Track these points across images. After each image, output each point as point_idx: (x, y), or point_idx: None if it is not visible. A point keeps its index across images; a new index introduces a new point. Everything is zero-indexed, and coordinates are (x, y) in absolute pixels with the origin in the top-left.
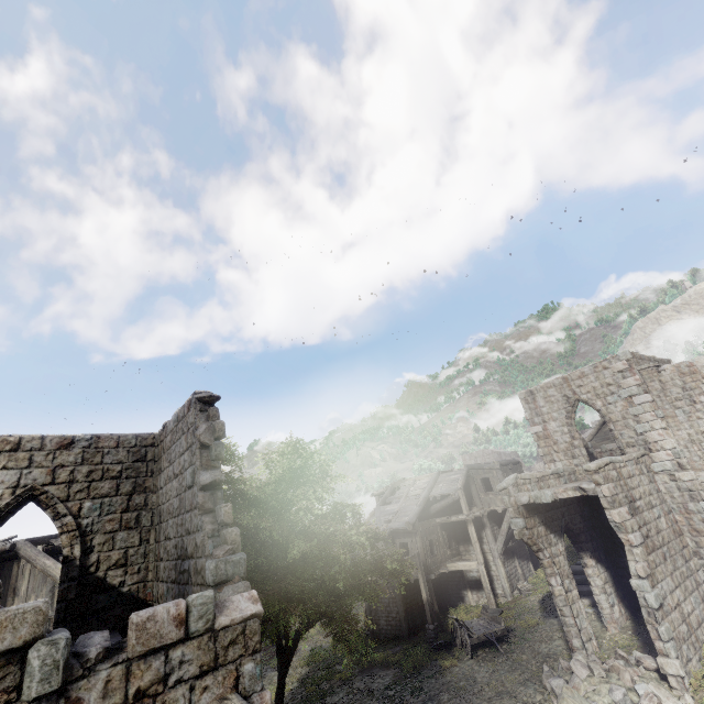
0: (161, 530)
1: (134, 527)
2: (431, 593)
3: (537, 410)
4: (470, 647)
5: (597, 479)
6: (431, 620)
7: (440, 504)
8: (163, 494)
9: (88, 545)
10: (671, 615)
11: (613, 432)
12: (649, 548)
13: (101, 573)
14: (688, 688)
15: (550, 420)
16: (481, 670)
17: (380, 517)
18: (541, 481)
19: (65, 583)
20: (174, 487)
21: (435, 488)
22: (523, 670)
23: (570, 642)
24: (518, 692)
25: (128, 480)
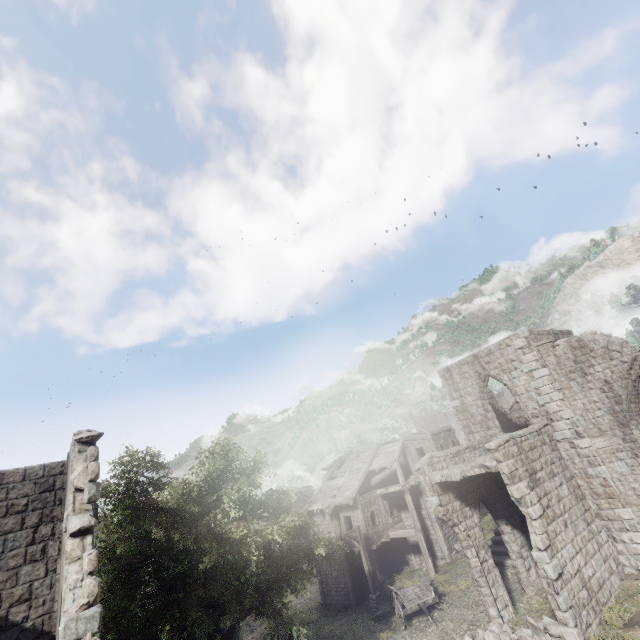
0: (61, 563)
1: (40, 559)
2: (374, 563)
3: (454, 386)
4: (403, 618)
5: (498, 456)
6: (373, 591)
7: (379, 476)
8: None
9: None
10: (571, 583)
11: (519, 405)
12: (549, 518)
13: (3, 612)
14: None
15: (466, 395)
16: None
17: (326, 492)
18: (456, 456)
19: None
20: None
21: (374, 461)
22: (448, 639)
23: (487, 612)
24: None
25: (34, 512)
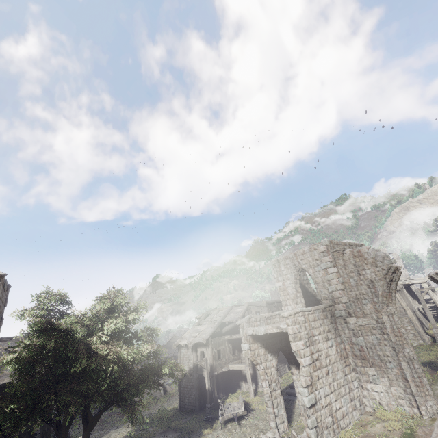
0: None
1: None
2: (214, 384)
3: (280, 272)
4: (220, 422)
5: (288, 322)
6: (209, 402)
7: (228, 327)
8: None
9: None
10: (321, 411)
11: (317, 290)
12: (316, 367)
13: None
14: None
15: (286, 279)
16: (222, 437)
17: (192, 333)
18: (269, 319)
19: None
20: None
21: (227, 317)
22: None
23: (269, 424)
24: None
25: None
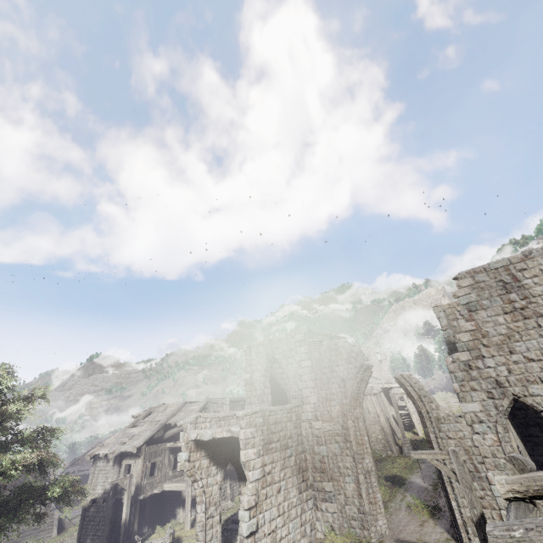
0: None
1: None
2: (136, 512)
3: (250, 362)
4: None
5: (242, 424)
6: (122, 540)
7: (173, 430)
8: None
9: None
10: (261, 541)
11: (287, 386)
12: (266, 483)
13: None
14: None
15: (256, 371)
16: None
17: (119, 439)
18: (223, 420)
19: None
20: None
21: (175, 416)
22: None
23: None
24: None
25: None
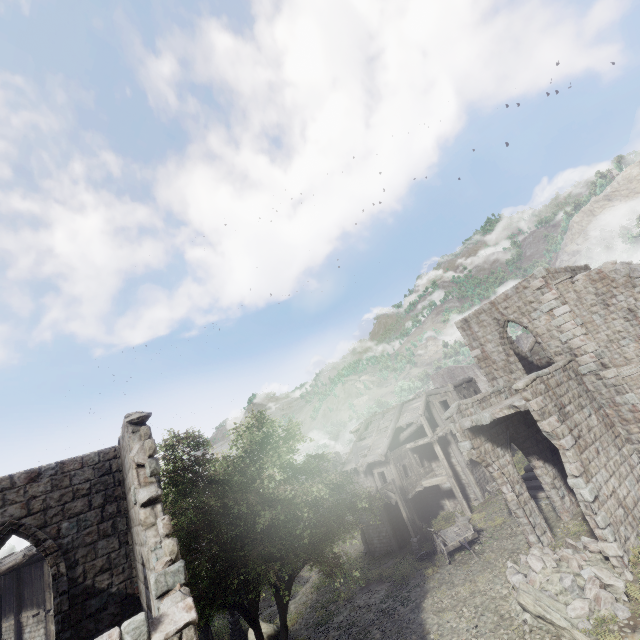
0: (132, 534)
1: (112, 534)
2: (411, 511)
3: (473, 336)
4: (446, 554)
5: (526, 395)
6: (414, 535)
7: (407, 432)
8: (128, 502)
9: (72, 560)
10: (607, 503)
11: (541, 345)
12: (581, 447)
13: (89, 581)
14: (627, 564)
15: (486, 343)
16: (457, 573)
17: (357, 453)
18: (483, 402)
19: (58, 598)
20: (131, 499)
21: (400, 419)
22: (491, 568)
23: (527, 539)
24: (488, 589)
25: (98, 494)
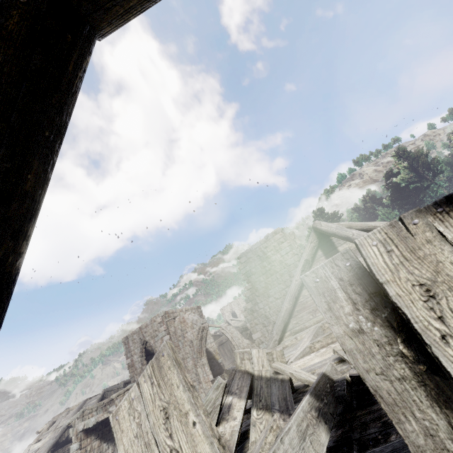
0: None
1: None
2: None
3: (129, 349)
4: None
5: (117, 402)
6: None
7: None
8: None
9: None
10: None
11: None
12: None
13: None
14: None
15: (134, 354)
16: None
17: None
18: (108, 404)
19: None
20: None
21: None
22: None
23: None
24: None
25: None
